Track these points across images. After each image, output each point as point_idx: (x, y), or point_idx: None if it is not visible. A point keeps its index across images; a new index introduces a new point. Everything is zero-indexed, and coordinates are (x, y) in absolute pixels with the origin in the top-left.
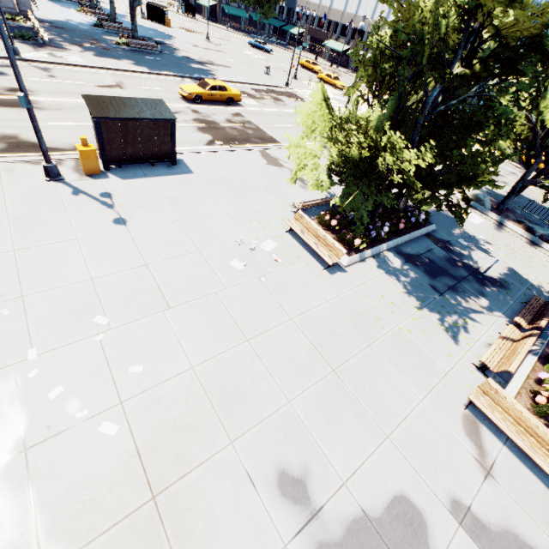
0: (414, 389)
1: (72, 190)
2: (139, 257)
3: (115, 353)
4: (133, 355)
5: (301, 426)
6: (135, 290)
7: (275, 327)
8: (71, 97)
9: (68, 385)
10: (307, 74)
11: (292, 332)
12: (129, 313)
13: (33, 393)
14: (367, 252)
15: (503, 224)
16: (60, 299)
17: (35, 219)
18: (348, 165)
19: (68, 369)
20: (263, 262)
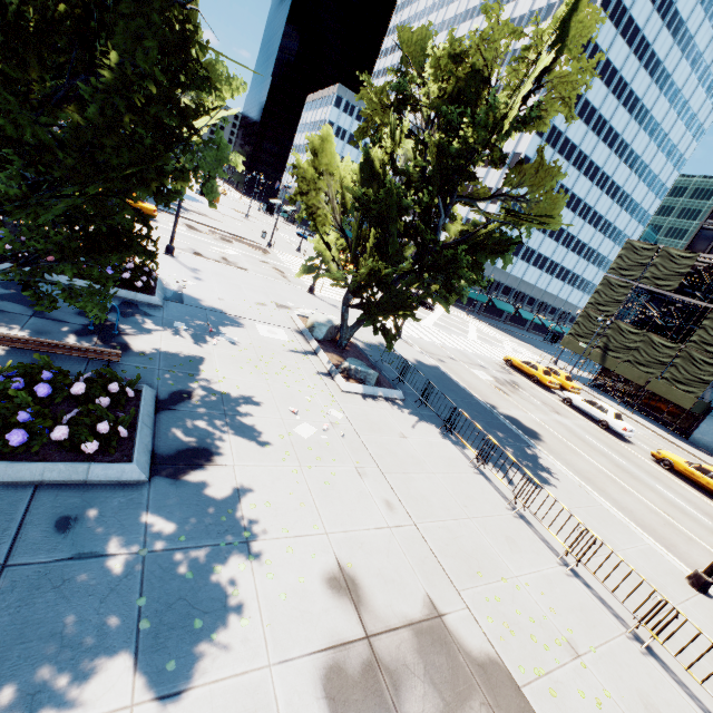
0: None
1: None
2: None
3: None
4: None
5: None
6: None
7: None
8: None
9: None
10: None
11: None
12: None
13: None
14: None
15: (316, 352)
16: None
17: None
18: None
19: None
20: None
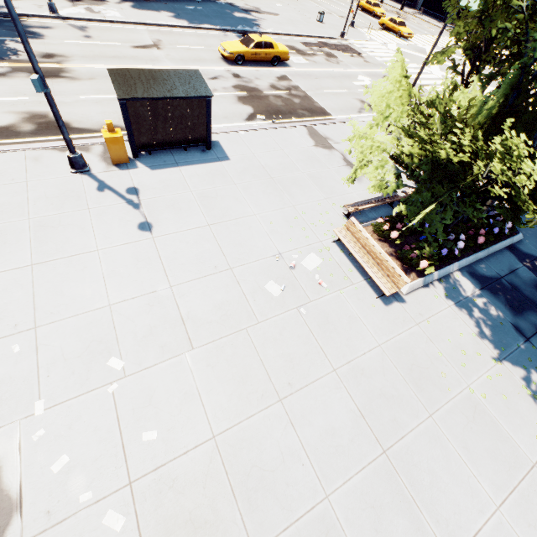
0: (489, 489)
1: (97, 184)
2: (163, 276)
3: (128, 411)
4: (147, 415)
5: (340, 536)
6: (155, 322)
7: (315, 382)
8: (105, 62)
9: (74, 454)
10: (366, 18)
11: (334, 390)
12: (146, 355)
13: (35, 462)
14: (433, 275)
15: None
16: (74, 333)
17: (56, 223)
18: (426, 167)
19: (75, 431)
20: (304, 285)
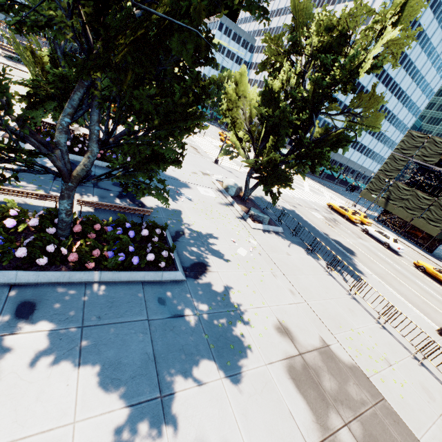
0: None
1: None
2: None
3: None
4: None
5: None
6: None
7: None
8: None
9: None
10: (217, 137)
11: None
12: None
13: None
14: (30, 145)
15: (232, 204)
16: None
17: None
18: None
19: None
20: None
